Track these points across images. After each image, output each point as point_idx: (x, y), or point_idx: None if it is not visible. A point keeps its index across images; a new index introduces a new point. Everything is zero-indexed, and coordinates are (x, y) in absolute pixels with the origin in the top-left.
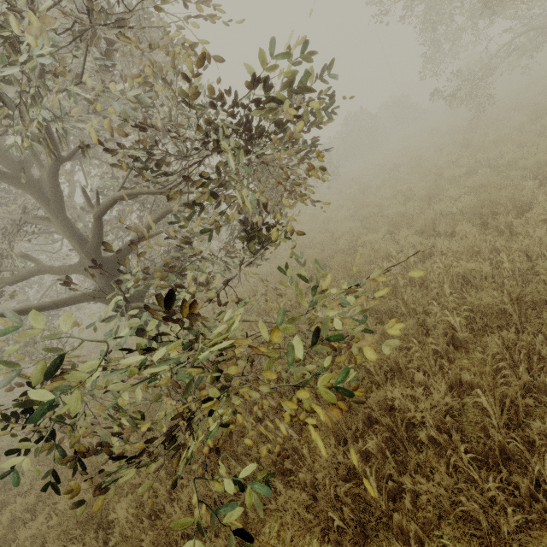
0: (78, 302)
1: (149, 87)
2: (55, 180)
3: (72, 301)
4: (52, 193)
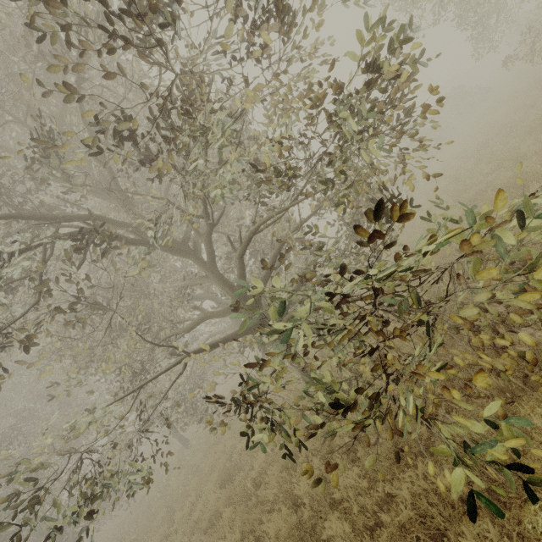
0: (239, 337)
1: (296, 114)
2: (209, 243)
3: (235, 336)
4: (208, 253)
